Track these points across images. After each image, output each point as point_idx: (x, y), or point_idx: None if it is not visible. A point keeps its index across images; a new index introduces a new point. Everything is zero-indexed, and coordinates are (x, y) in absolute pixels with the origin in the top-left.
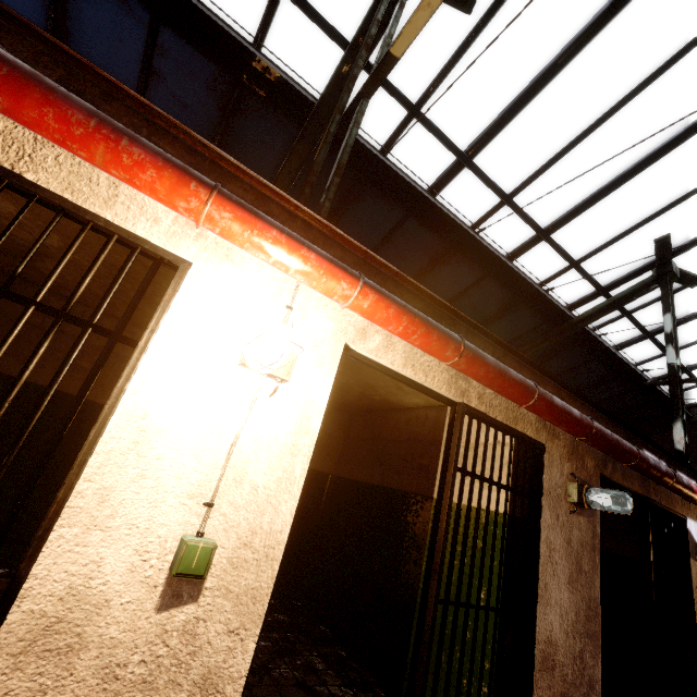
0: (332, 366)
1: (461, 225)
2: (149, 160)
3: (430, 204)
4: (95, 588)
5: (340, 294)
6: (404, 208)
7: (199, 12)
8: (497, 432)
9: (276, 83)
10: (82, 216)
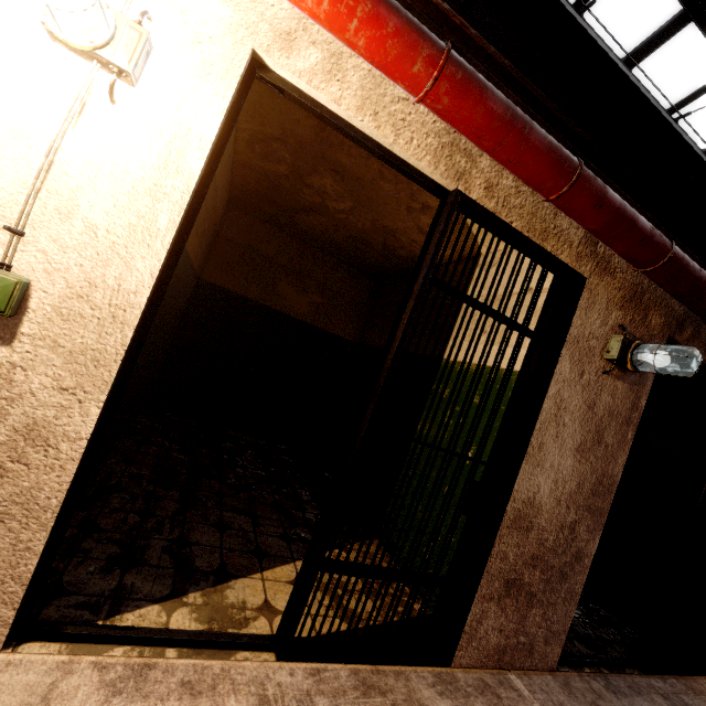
0: (227, 82)
1: None
2: None
3: None
4: None
5: None
6: None
7: None
8: (511, 250)
9: None
10: None
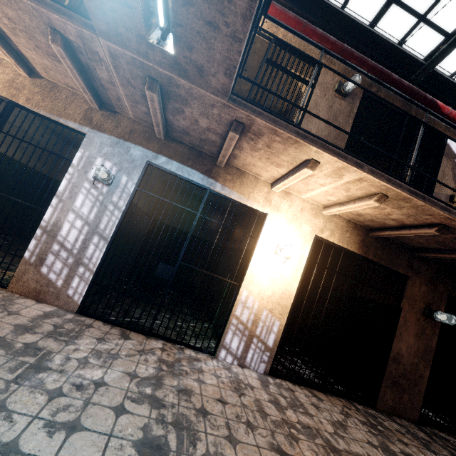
0: None
1: (329, 4)
2: None
3: None
4: None
5: None
6: (297, 6)
7: None
8: (295, 56)
9: None
10: None
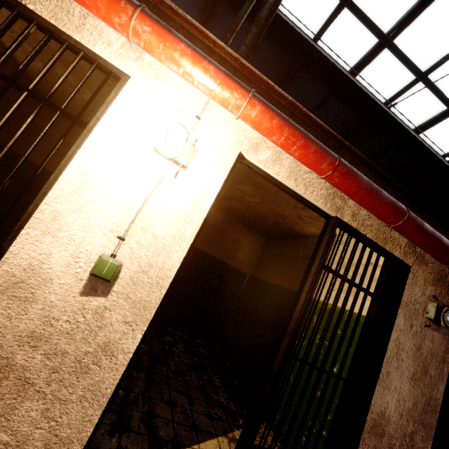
0: (226, 166)
1: (374, 100)
2: None
3: (349, 81)
4: (44, 269)
5: (233, 103)
6: (328, 88)
7: None
8: (365, 248)
9: None
10: (60, 36)
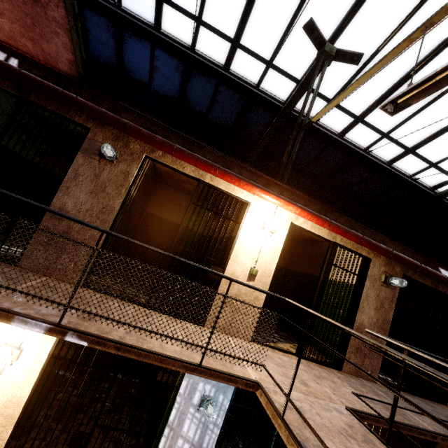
0: (287, 228)
1: (357, 151)
2: (246, 184)
3: (340, 142)
4: (236, 274)
5: (290, 210)
6: (326, 142)
7: (237, 82)
8: (348, 252)
9: (266, 101)
10: (229, 194)
